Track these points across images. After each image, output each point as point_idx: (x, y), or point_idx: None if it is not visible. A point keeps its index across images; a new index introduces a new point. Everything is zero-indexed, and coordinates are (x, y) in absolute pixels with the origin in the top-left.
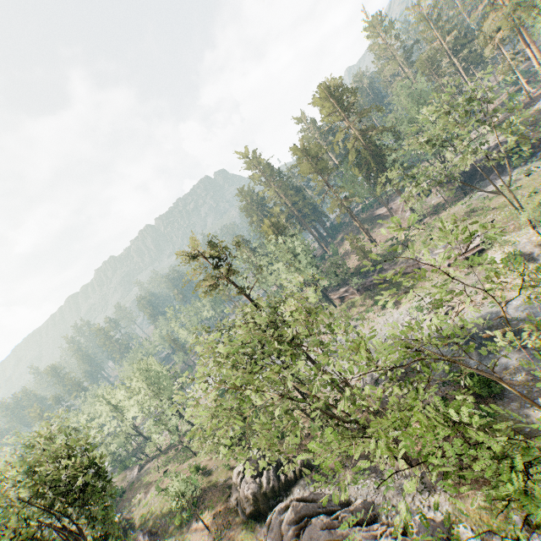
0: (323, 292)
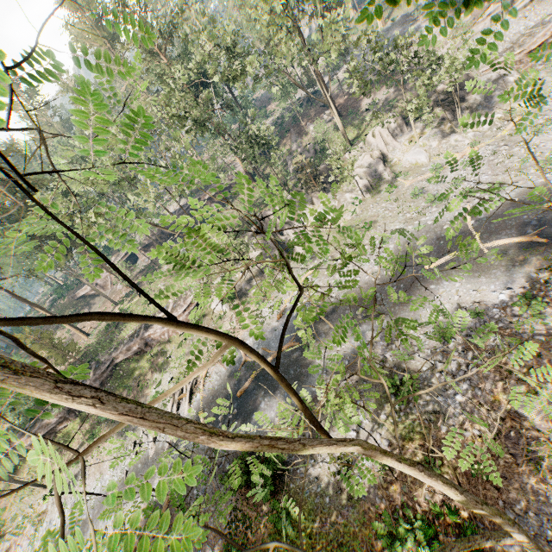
0: None
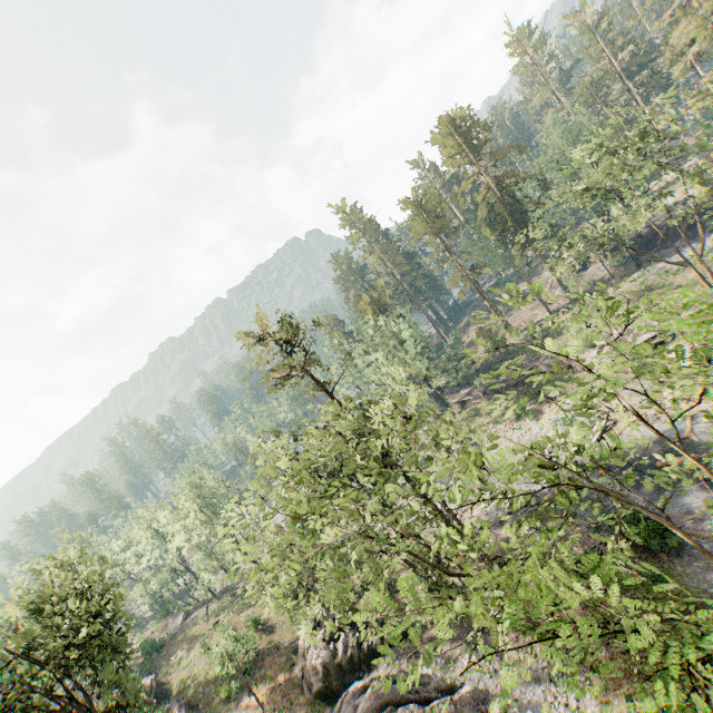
0: (437, 394)
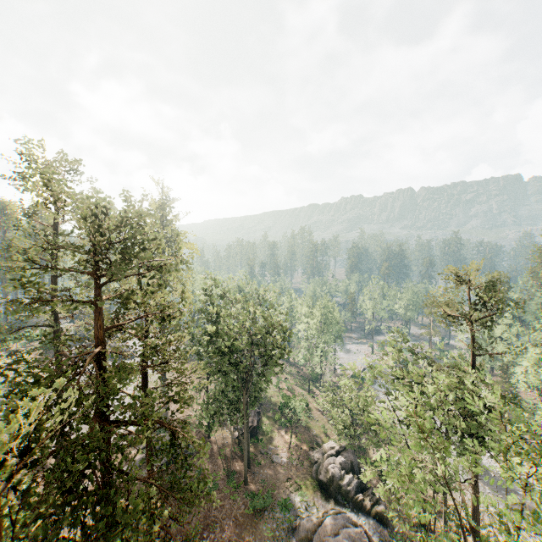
0: None
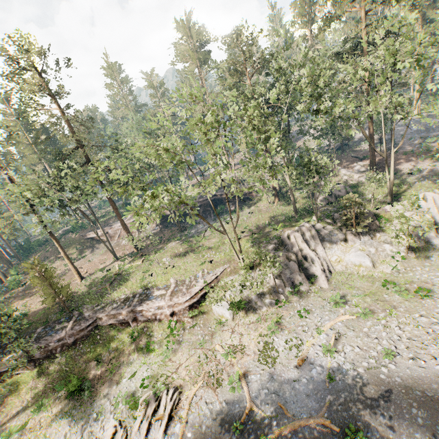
0: None
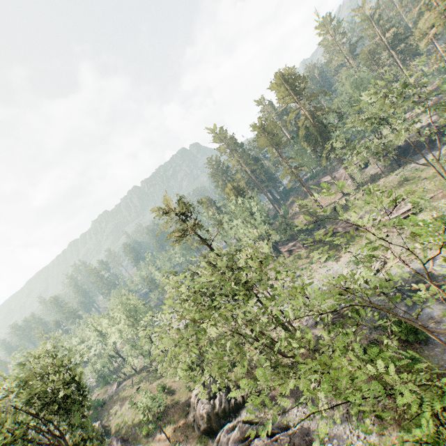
0: (274, 246)
